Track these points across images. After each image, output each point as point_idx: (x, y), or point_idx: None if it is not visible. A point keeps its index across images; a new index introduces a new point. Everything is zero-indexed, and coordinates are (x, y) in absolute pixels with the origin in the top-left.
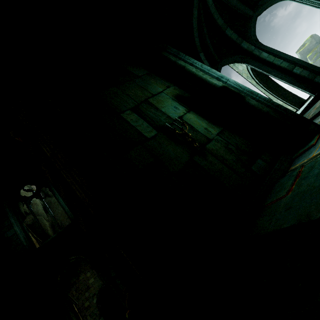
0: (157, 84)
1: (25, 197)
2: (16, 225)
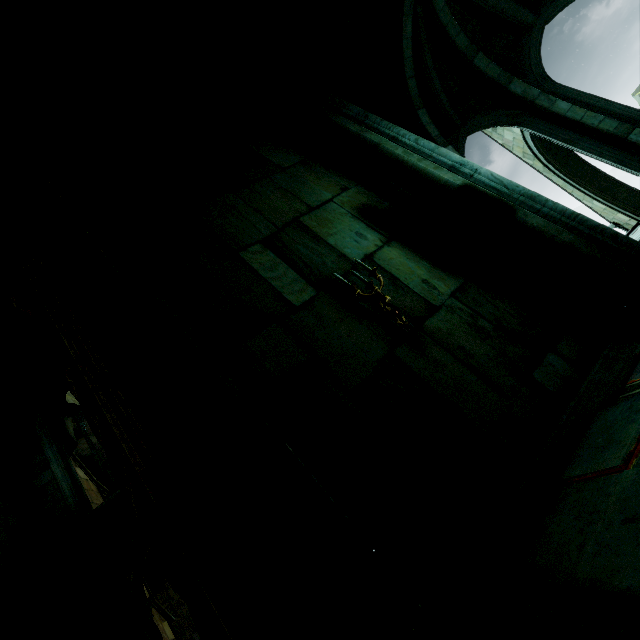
0: (321, 184)
1: (75, 407)
2: (55, 462)
